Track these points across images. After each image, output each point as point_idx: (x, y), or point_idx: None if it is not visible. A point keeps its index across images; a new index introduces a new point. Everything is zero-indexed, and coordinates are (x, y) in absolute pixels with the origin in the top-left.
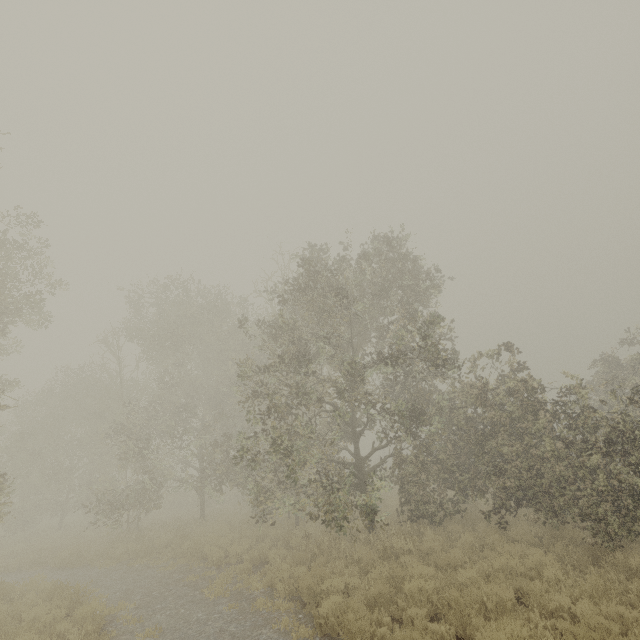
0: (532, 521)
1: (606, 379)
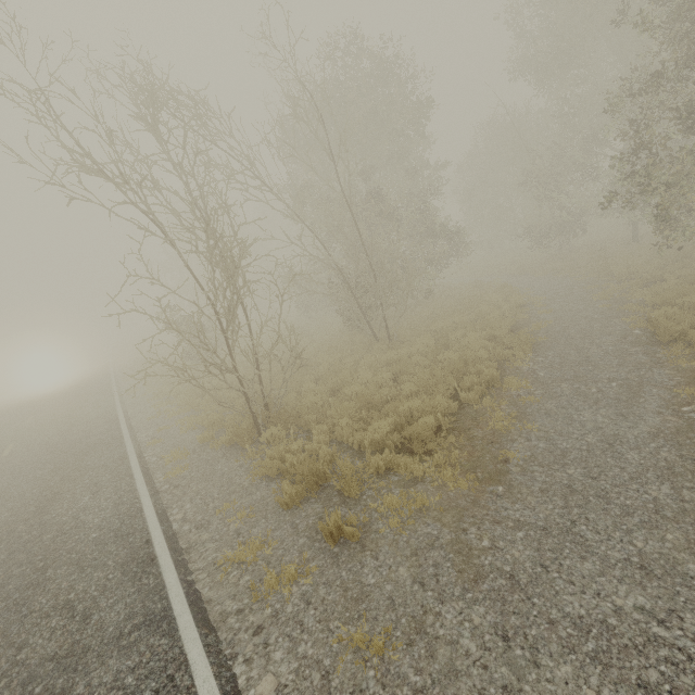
0: None
1: None
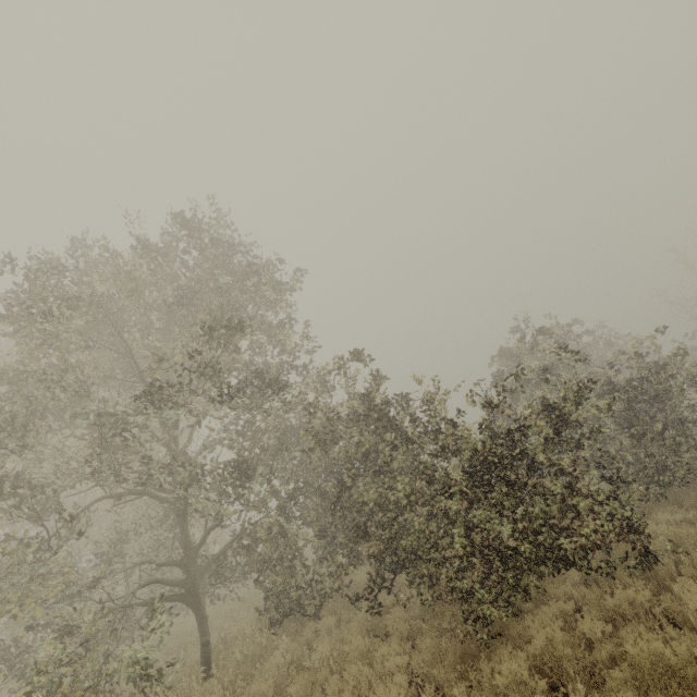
0: (400, 605)
1: (502, 372)
